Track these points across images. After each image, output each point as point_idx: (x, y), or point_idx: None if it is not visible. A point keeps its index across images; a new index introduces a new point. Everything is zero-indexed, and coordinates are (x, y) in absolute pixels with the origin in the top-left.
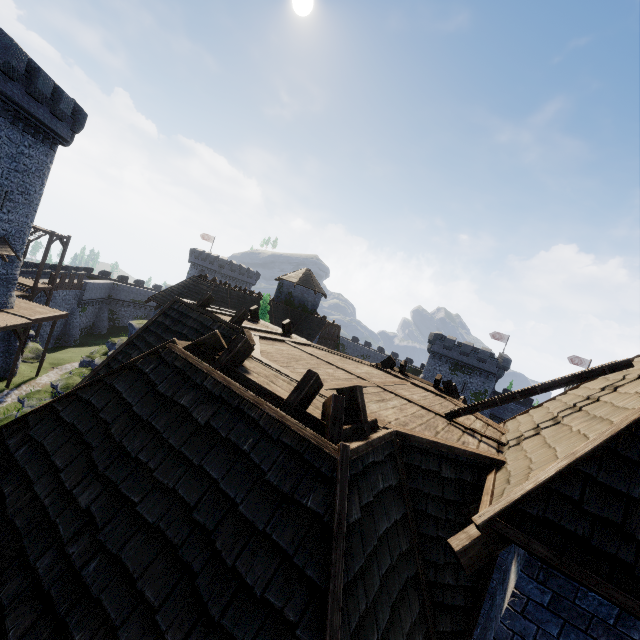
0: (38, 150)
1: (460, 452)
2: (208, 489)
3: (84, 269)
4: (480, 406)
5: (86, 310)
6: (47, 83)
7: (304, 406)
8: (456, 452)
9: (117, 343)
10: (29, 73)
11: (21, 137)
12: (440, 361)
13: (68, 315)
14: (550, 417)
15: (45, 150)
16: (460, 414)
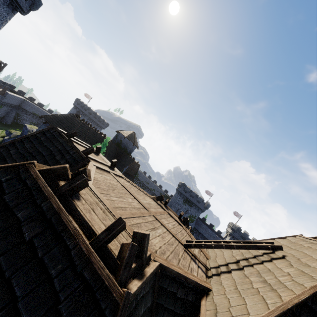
0: (3, 8)
1: (190, 281)
2: (7, 304)
3: (9, 85)
4: (203, 246)
5: (2, 108)
6: None
7: (108, 241)
8: (188, 281)
9: (13, 133)
10: None
11: None
12: (180, 196)
13: None
14: (234, 260)
15: (8, 10)
16: (192, 246)
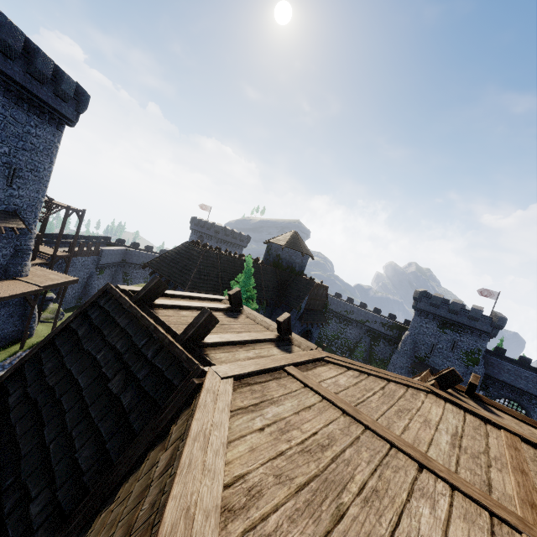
0: (45, 130)
1: None
2: None
3: (103, 238)
4: None
5: (103, 273)
6: (47, 64)
7: None
8: None
9: None
10: (29, 54)
11: (27, 117)
12: (427, 318)
13: (87, 278)
14: None
15: (52, 130)
16: None
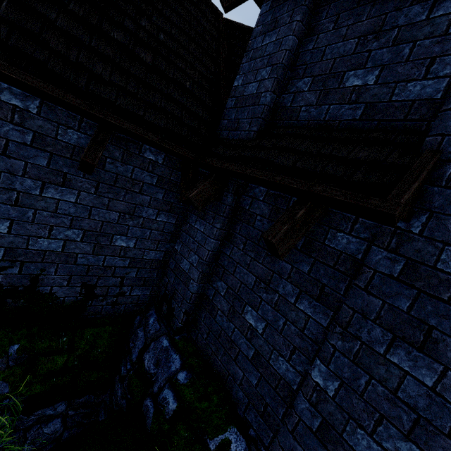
0: None
1: None
2: None
3: None
4: None
5: None
6: None
7: None
8: None
9: None
10: None
11: None
12: None
13: None
14: None
15: None
16: None
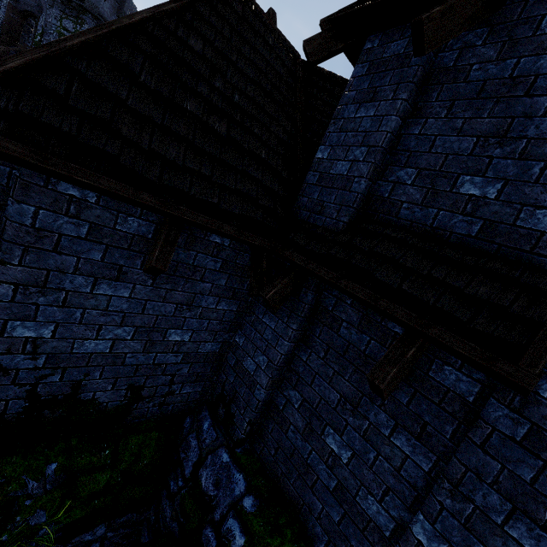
0: None
1: None
2: None
3: None
4: None
5: None
6: None
7: None
8: None
9: None
10: None
11: None
12: None
13: None
14: None
15: None
16: None
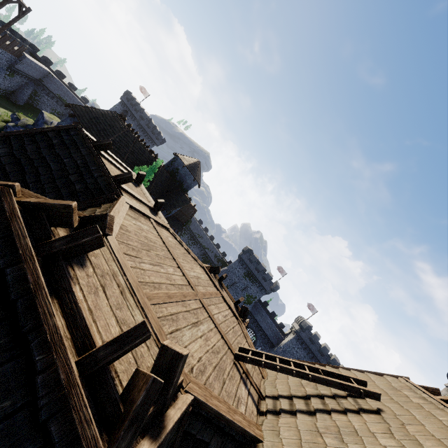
0: None
1: (234, 426)
2: None
3: (31, 44)
4: (264, 364)
5: (13, 77)
6: None
7: (114, 360)
8: (231, 426)
9: (21, 120)
10: None
11: None
12: (242, 266)
13: None
14: (302, 392)
15: None
16: (246, 360)
